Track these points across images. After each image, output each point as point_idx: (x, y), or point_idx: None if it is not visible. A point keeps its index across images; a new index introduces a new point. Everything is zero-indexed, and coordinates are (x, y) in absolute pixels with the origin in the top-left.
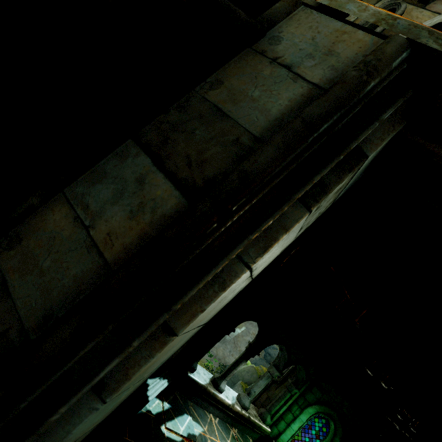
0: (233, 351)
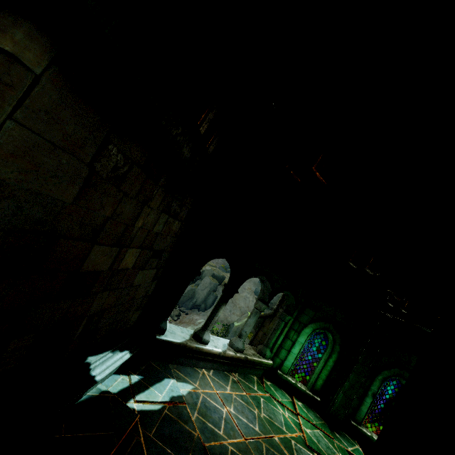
0: (234, 310)
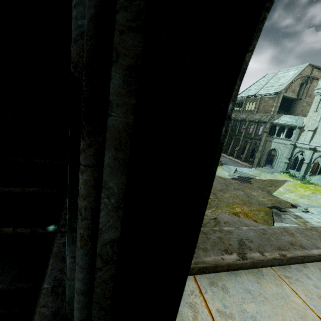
0: None
